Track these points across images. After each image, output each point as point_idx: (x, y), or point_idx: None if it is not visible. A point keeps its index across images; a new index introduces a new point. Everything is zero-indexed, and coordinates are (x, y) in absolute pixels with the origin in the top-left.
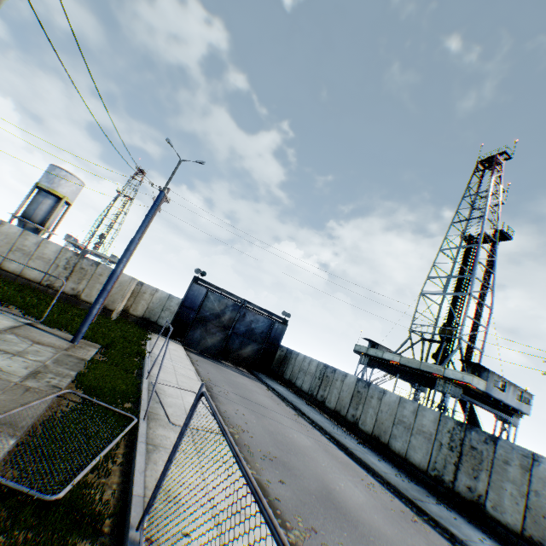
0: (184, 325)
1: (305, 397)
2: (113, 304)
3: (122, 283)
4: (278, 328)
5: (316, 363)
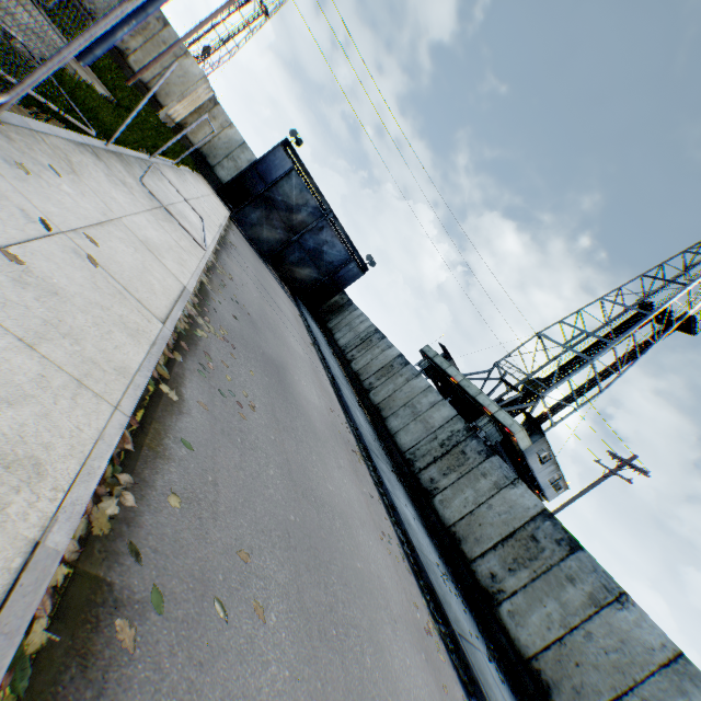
0: (245, 194)
1: (335, 351)
2: (166, 99)
3: (188, 76)
4: (352, 271)
5: (369, 324)
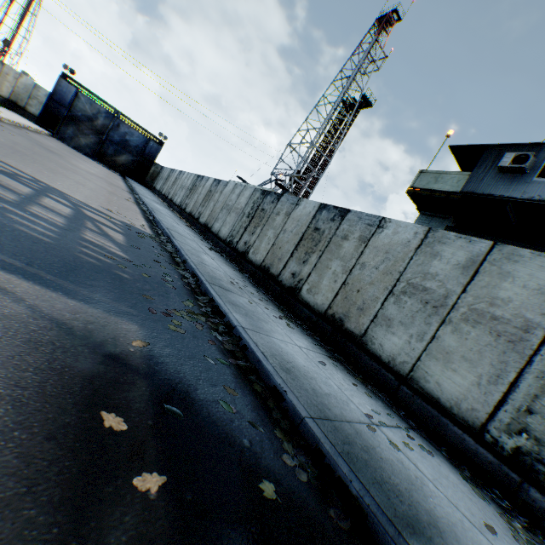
0: (56, 119)
1: (156, 193)
2: None
3: None
4: (153, 147)
5: (169, 170)
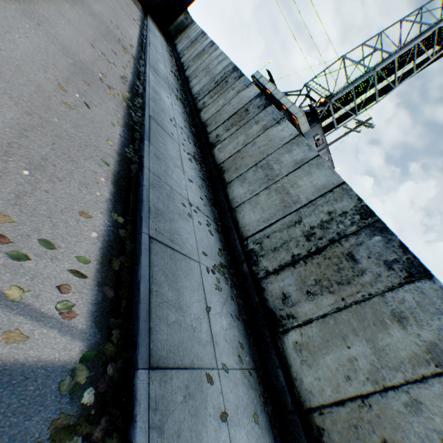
0: None
1: (174, 56)
2: None
3: None
4: None
5: (199, 31)
